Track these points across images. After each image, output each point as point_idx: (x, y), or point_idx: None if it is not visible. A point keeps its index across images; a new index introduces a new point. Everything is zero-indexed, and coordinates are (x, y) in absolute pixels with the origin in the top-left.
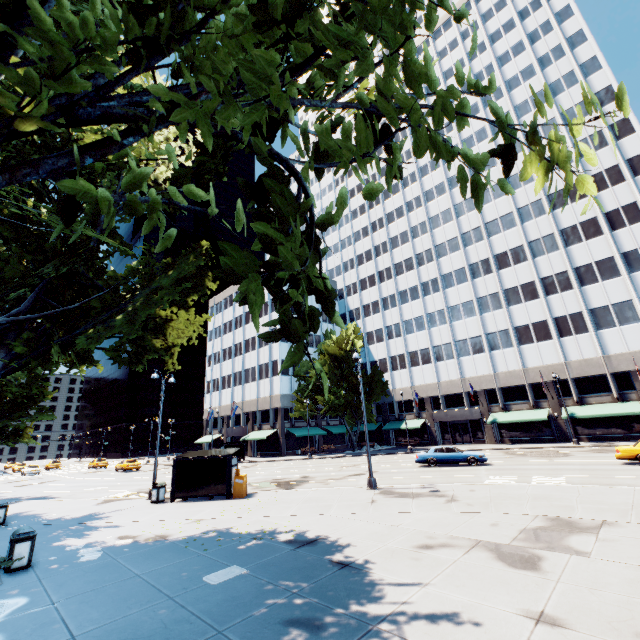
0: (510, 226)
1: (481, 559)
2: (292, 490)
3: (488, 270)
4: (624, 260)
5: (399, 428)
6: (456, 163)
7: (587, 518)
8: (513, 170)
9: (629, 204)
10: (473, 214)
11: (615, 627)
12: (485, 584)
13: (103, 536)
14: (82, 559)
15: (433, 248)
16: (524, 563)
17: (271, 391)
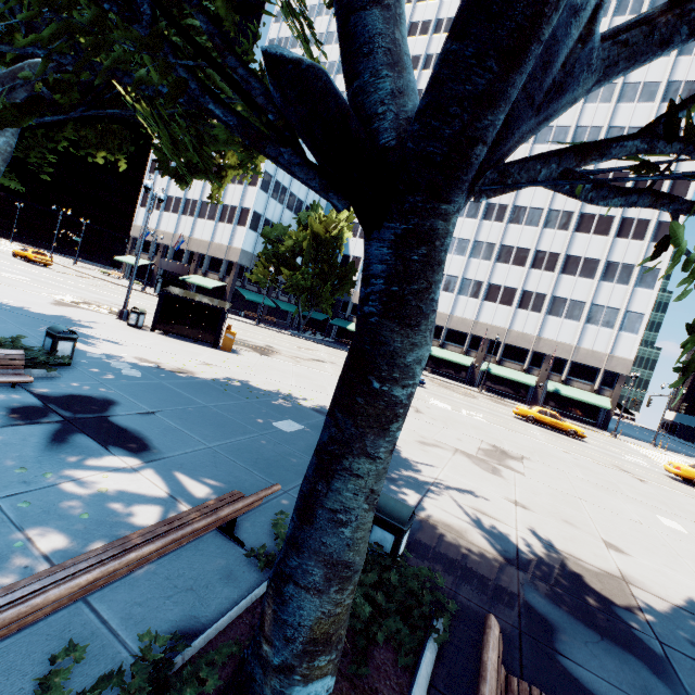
0: None
1: (465, 461)
2: (274, 359)
3: (500, 218)
4: (605, 268)
5: (345, 327)
6: None
7: (513, 451)
8: (587, 120)
9: (645, 220)
10: (523, 148)
11: (553, 515)
12: (477, 478)
13: (116, 351)
14: (125, 373)
15: None
16: (492, 470)
17: (231, 241)
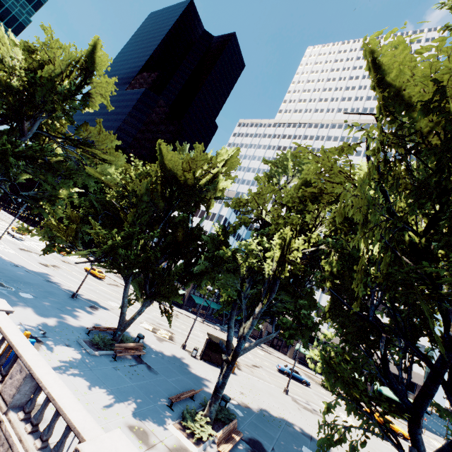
0: None
1: None
2: (248, 375)
3: None
4: None
5: None
6: None
7: None
8: None
9: None
10: None
11: None
12: None
13: None
14: (238, 413)
15: None
16: None
17: None
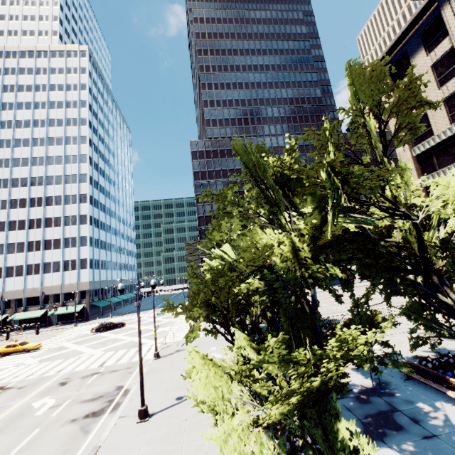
0: (23, 206)
1: None
2: None
3: (3, 229)
4: (64, 241)
5: None
6: (6, 152)
7: None
8: (35, 174)
9: (74, 215)
10: (6, 190)
11: None
12: None
13: None
14: None
15: None
16: None
17: None
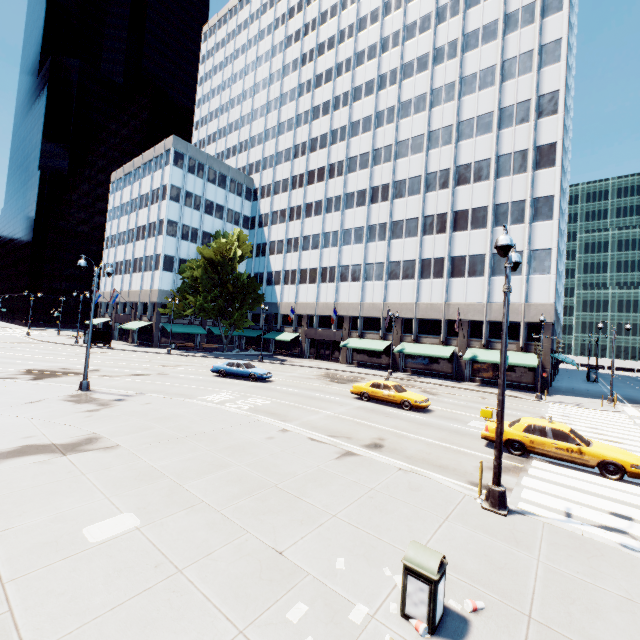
0: (417, 151)
1: None
2: (19, 381)
3: (385, 197)
4: (495, 212)
5: (274, 338)
6: (392, 56)
7: (115, 441)
8: (440, 81)
9: (521, 151)
10: (390, 128)
11: None
12: None
13: None
14: None
15: (345, 160)
16: None
17: (152, 285)
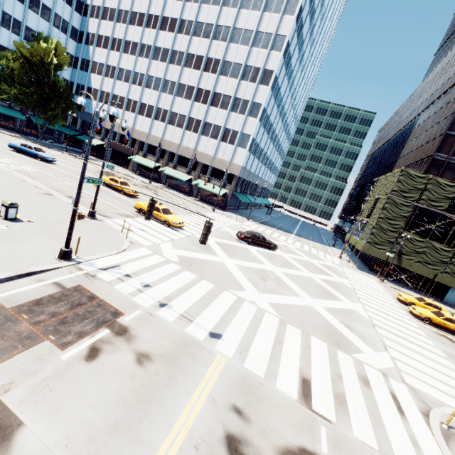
0: (206, 36)
1: None
2: None
3: (180, 62)
4: (234, 102)
5: (85, 141)
6: None
7: None
8: None
9: (258, 68)
10: (195, 6)
11: None
12: None
13: None
14: None
15: (160, 17)
16: None
17: None
